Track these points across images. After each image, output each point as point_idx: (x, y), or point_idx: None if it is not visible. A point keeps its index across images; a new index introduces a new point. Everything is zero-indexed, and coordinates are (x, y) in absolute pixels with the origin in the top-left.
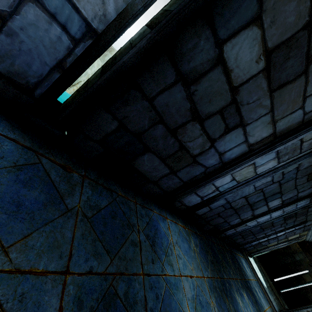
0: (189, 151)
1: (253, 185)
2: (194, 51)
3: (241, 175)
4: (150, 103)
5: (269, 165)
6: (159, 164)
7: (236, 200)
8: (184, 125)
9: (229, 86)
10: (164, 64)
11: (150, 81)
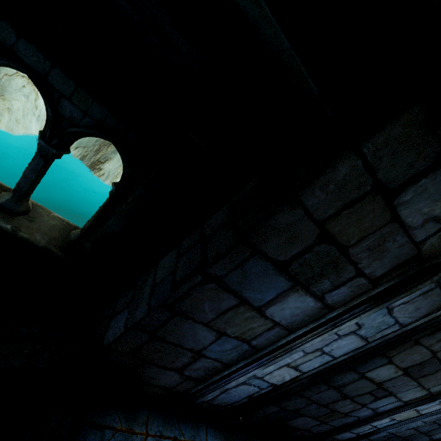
0: (341, 412)
1: (420, 421)
2: (342, 378)
3: (401, 416)
4: (307, 398)
5: (434, 408)
6: (310, 420)
7: (401, 431)
8: (335, 402)
9: (373, 383)
10: (319, 385)
11: (308, 391)
